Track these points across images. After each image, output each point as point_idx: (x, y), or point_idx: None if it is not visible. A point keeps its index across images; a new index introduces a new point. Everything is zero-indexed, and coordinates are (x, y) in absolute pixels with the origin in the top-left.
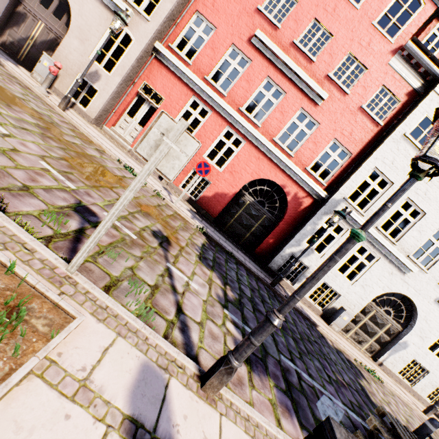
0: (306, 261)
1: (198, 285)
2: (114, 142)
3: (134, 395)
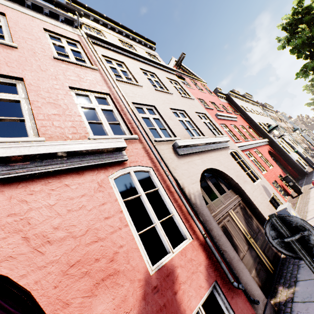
0: (295, 158)
1: None
2: (295, 209)
3: None
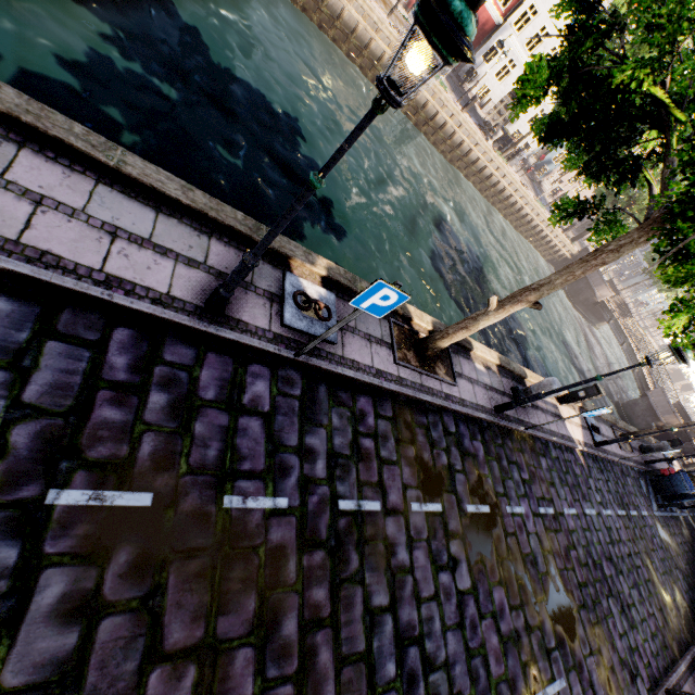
0: (479, 70)
1: (446, 85)
2: None
3: (453, 100)
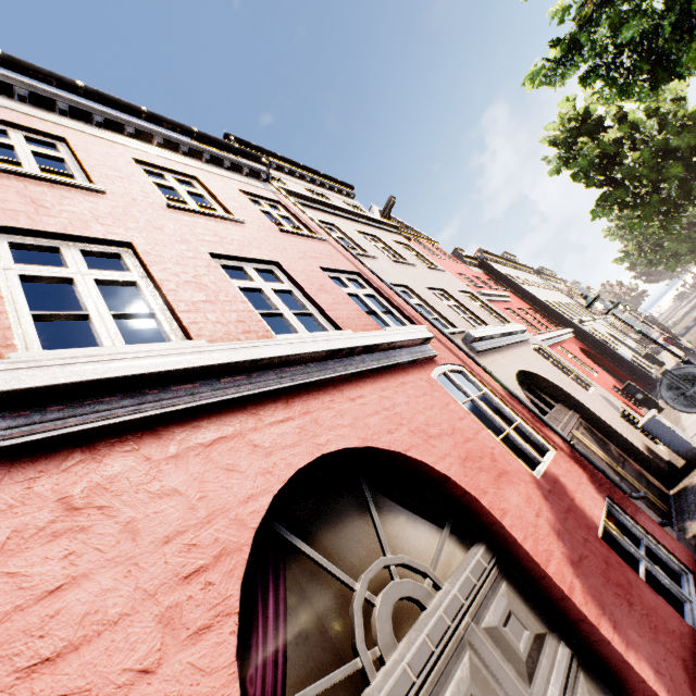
0: (628, 357)
1: None
2: None
3: None
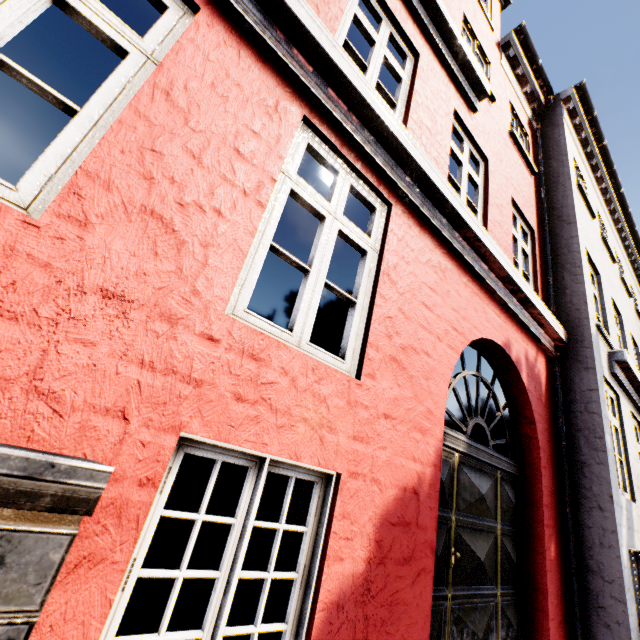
0: (637, 540)
1: None
2: None
3: None
